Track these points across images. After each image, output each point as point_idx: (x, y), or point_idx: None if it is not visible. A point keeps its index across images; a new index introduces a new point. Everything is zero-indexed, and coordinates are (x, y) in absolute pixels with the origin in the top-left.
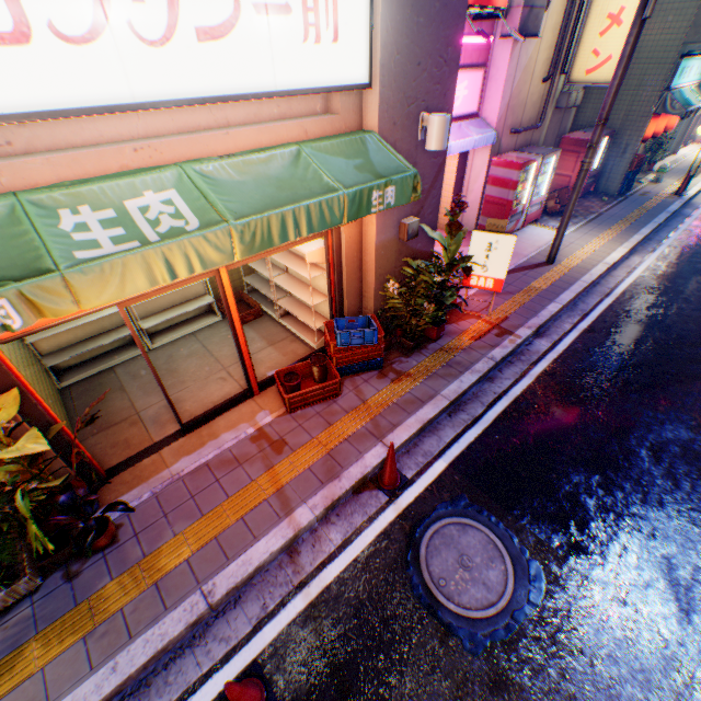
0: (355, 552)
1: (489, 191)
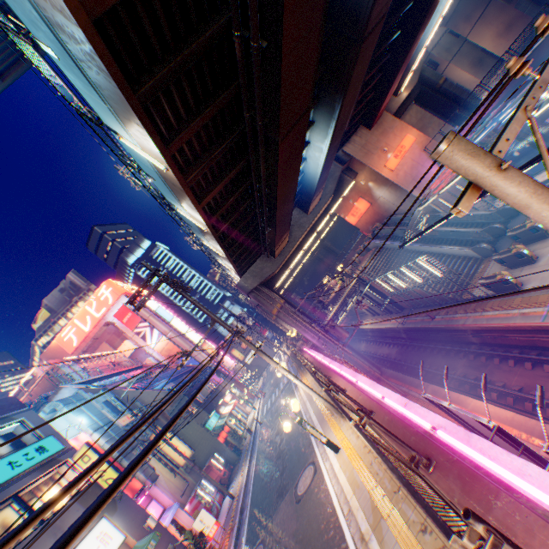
0: None
1: None
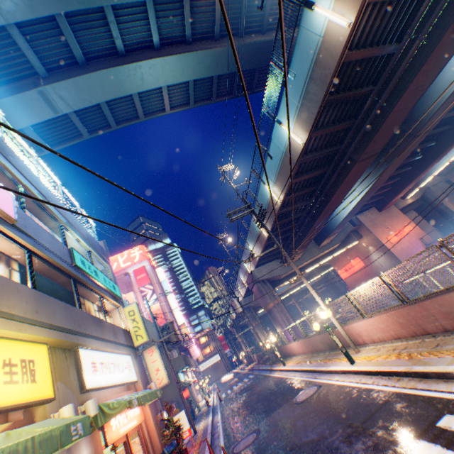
0: None
1: None
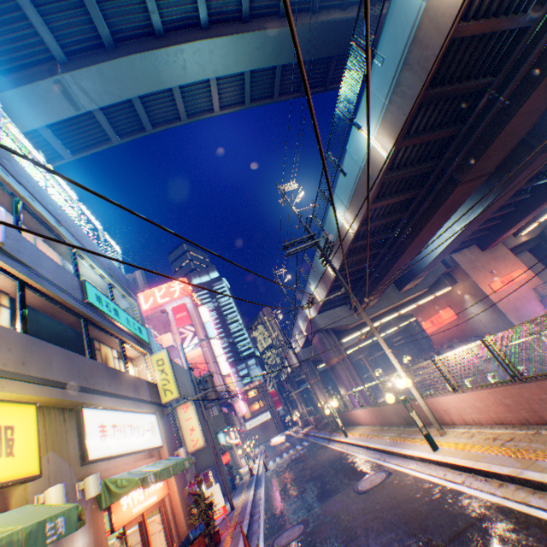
0: None
1: None
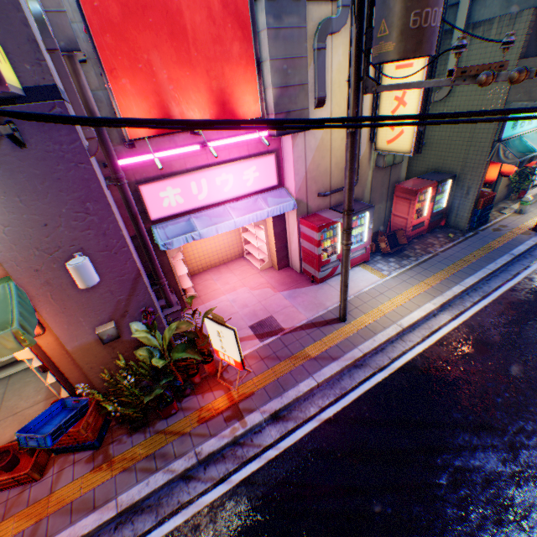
0: None
1: (303, 243)
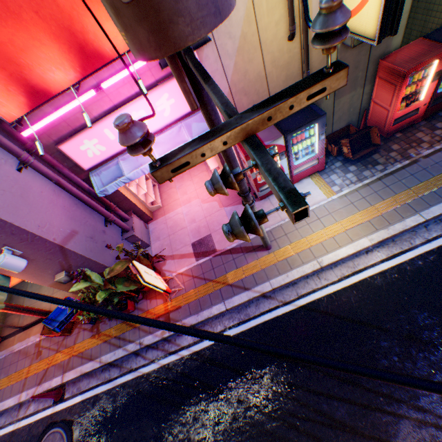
0: (32, 420)
1: (242, 162)
